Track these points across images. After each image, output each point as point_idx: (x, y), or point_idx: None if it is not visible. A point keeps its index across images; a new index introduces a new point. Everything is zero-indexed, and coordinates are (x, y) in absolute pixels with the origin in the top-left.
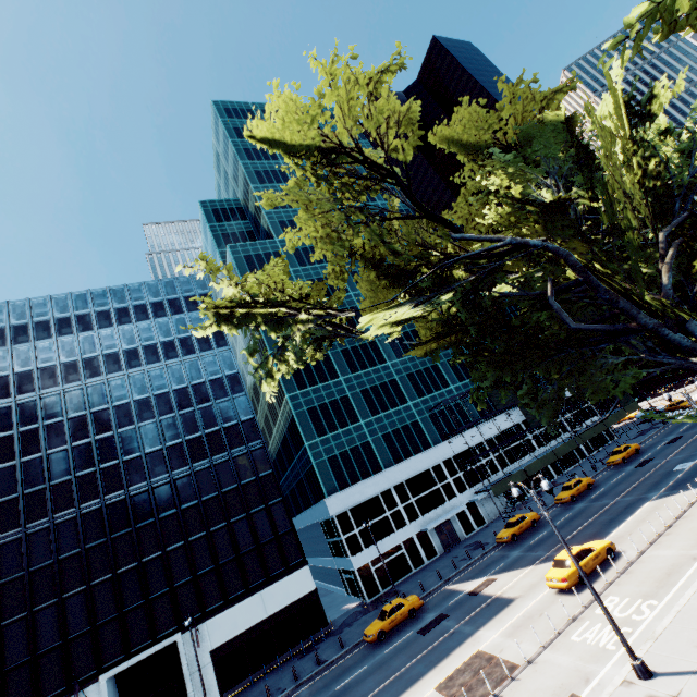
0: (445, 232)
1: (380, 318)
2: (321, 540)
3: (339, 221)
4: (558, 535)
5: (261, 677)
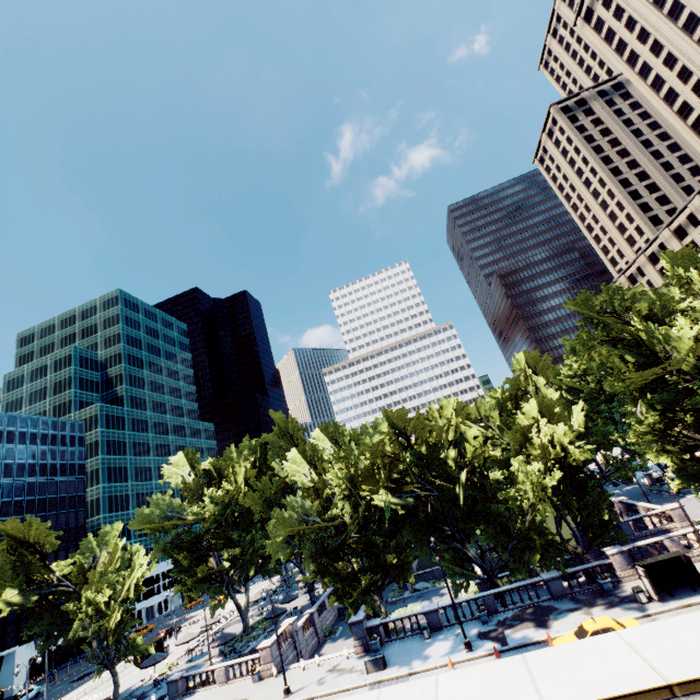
0: None
1: None
2: None
3: None
4: None
5: (51, 675)
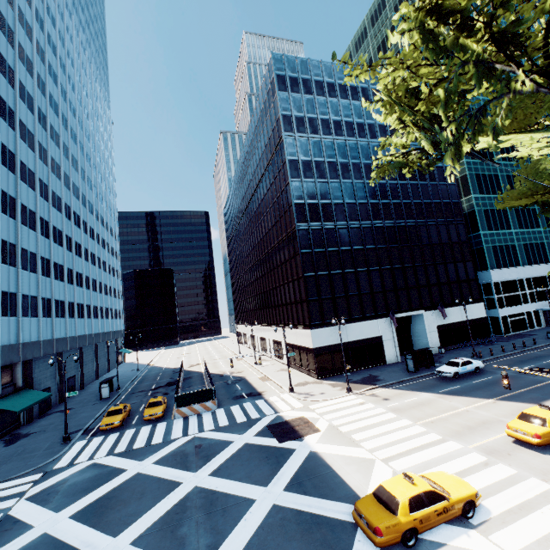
0: None
1: None
2: None
3: None
4: None
5: (459, 348)
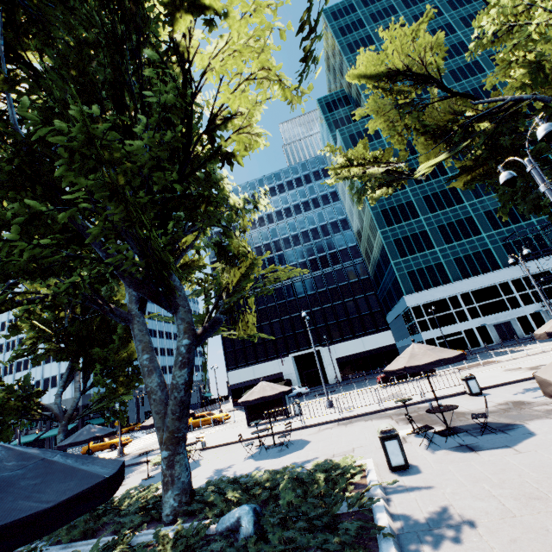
0: (468, 101)
1: (427, 164)
2: (403, 327)
3: (394, 115)
4: (532, 281)
5: (362, 376)
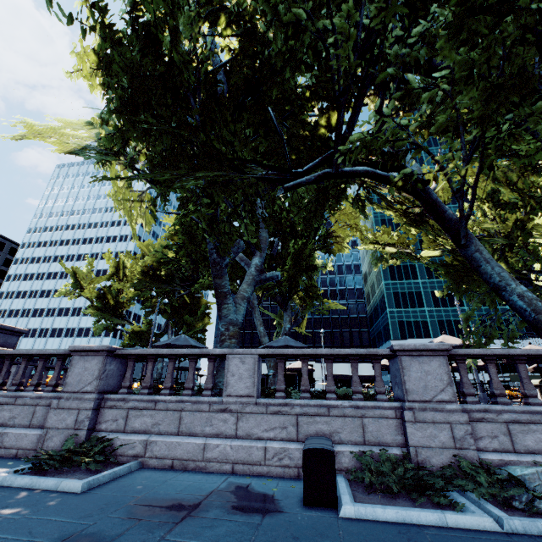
0: None
1: (427, 253)
2: None
3: None
4: None
5: None
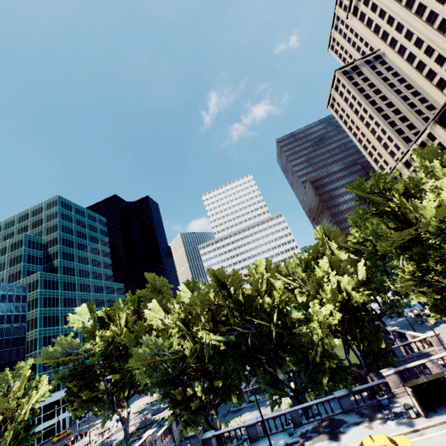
0: None
1: None
2: None
3: None
4: None
5: None
